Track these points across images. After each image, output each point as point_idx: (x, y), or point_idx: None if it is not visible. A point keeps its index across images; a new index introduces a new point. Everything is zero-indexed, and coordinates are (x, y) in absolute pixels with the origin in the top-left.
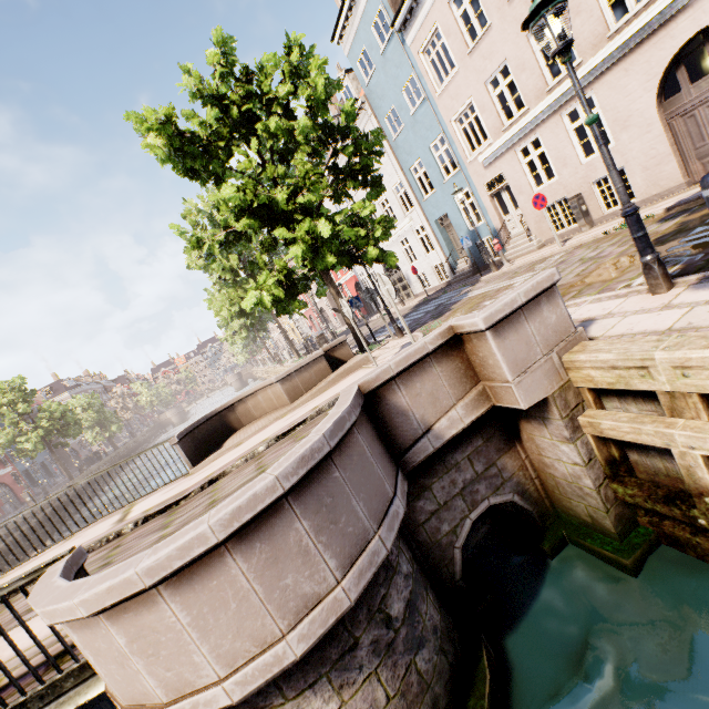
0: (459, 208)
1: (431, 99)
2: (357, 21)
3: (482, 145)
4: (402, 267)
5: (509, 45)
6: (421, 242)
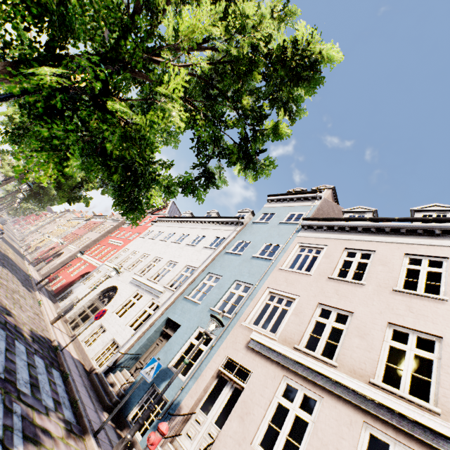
0: (190, 337)
1: (274, 265)
2: (287, 205)
3: (265, 330)
4: (110, 305)
5: (365, 309)
6: (142, 312)
